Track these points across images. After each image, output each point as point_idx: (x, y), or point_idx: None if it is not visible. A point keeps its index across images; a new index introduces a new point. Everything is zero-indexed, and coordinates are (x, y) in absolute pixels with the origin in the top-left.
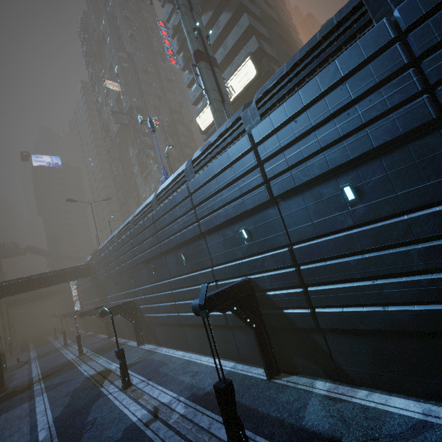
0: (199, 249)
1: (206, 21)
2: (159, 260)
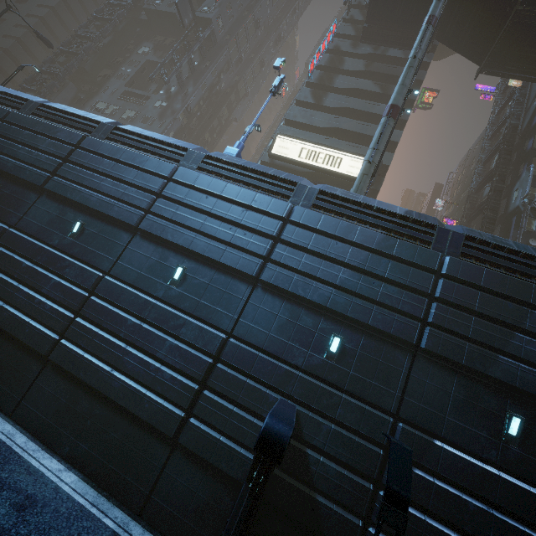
0: (226, 292)
1: (369, 88)
2: (112, 230)
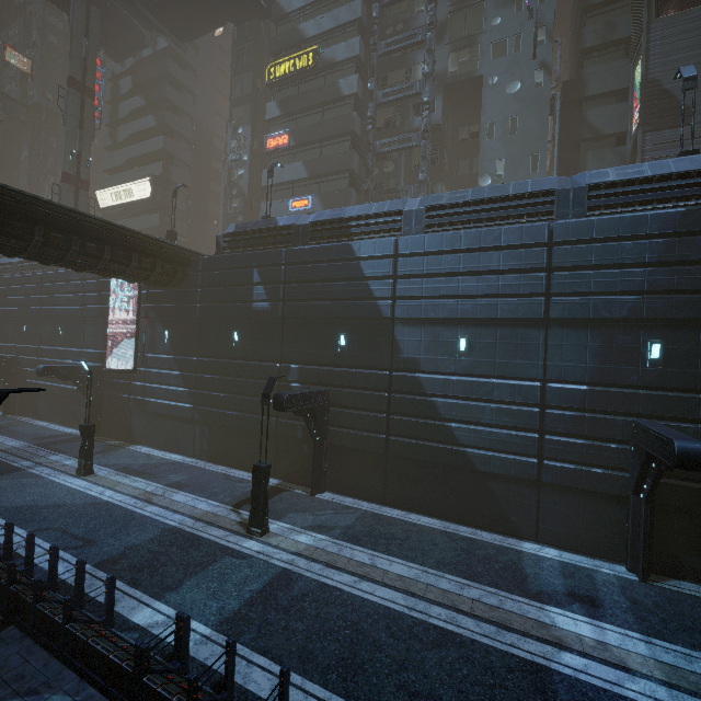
0: (2, 327)
1: (139, 105)
2: None
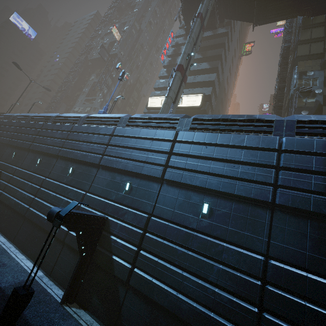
0: (88, 173)
1: (195, 57)
2: (50, 159)
